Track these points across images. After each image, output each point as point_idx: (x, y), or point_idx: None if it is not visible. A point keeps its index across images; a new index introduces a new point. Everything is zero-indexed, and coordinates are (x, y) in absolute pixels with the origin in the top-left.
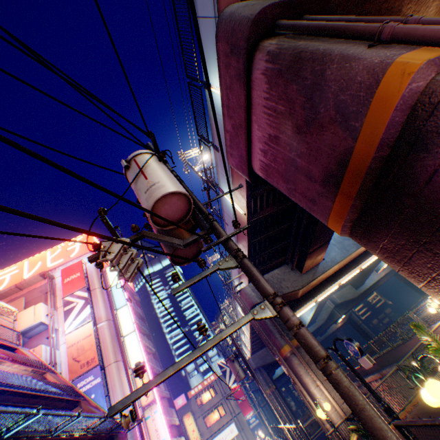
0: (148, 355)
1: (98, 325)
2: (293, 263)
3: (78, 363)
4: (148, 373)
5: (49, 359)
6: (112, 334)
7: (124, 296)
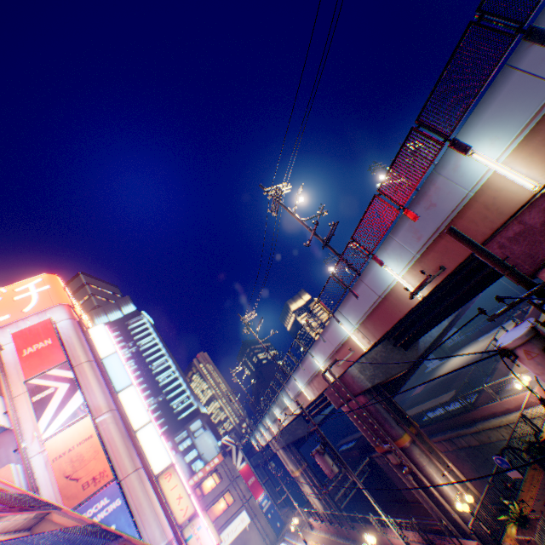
0: None
1: (97, 420)
2: (402, 340)
3: (77, 482)
4: (181, 478)
5: (24, 484)
6: (122, 431)
7: (126, 372)
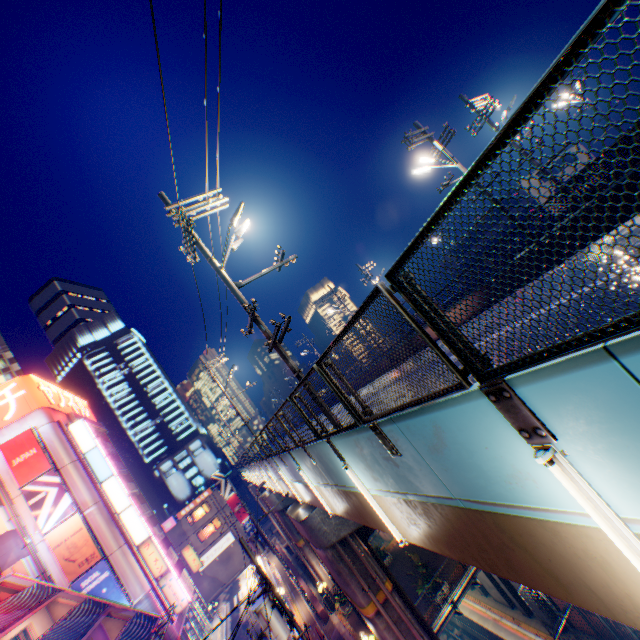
0: (137, 506)
1: (85, 512)
2: None
3: (75, 562)
4: (157, 546)
5: (36, 569)
6: (107, 518)
7: (107, 464)
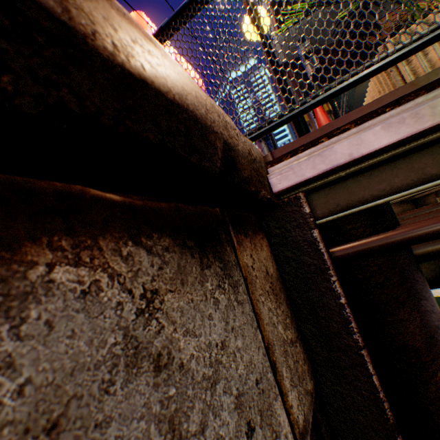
0: None
1: None
2: None
3: None
4: None
5: None
6: None
7: None
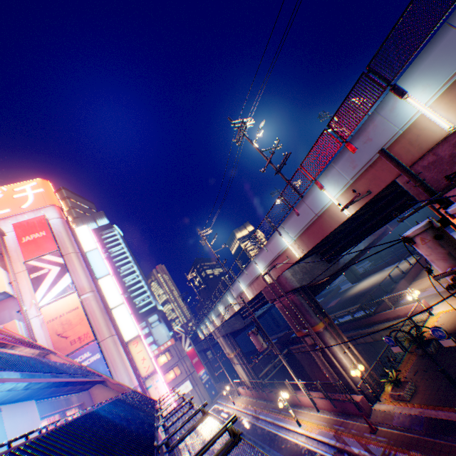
0: None
1: (82, 297)
2: (327, 255)
3: (66, 339)
4: (145, 346)
5: (26, 336)
6: (101, 307)
7: (104, 264)
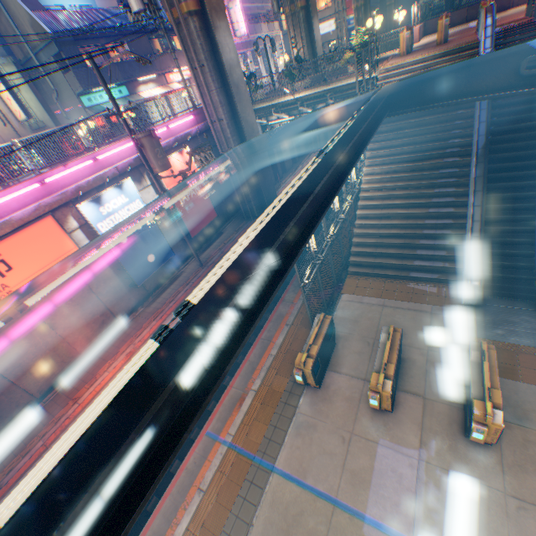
0: None
1: None
2: None
3: None
4: None
5: None
6: None
7: None
